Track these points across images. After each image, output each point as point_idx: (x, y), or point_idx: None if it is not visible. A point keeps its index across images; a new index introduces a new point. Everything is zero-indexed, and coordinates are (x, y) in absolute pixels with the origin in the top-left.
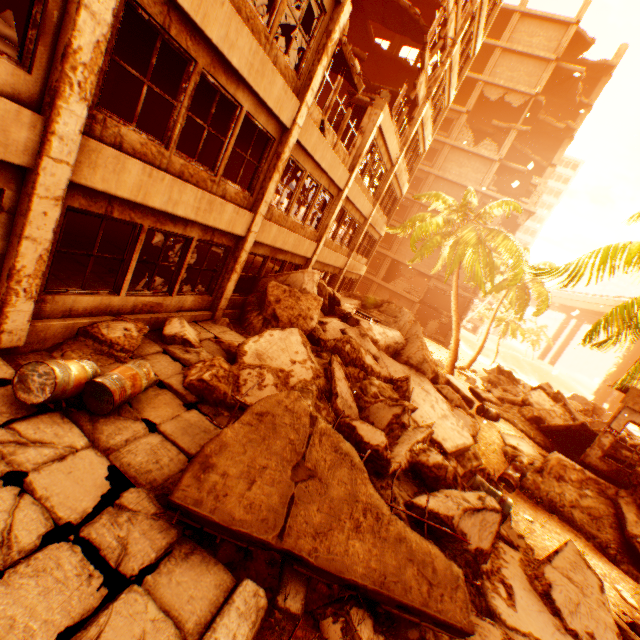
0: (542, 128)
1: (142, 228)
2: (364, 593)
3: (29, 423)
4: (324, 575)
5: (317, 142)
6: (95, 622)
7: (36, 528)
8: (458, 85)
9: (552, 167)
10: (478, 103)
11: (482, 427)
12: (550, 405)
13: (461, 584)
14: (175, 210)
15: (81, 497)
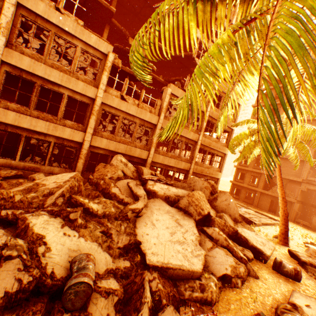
0: None
1: (23, 135)
2: None
3: None
4: None
5: (119, 103)
6: None
7: None
8: None
9: None
10: None
11: (264, 278)
12: None
13: None
14: (35, 129)
15: None
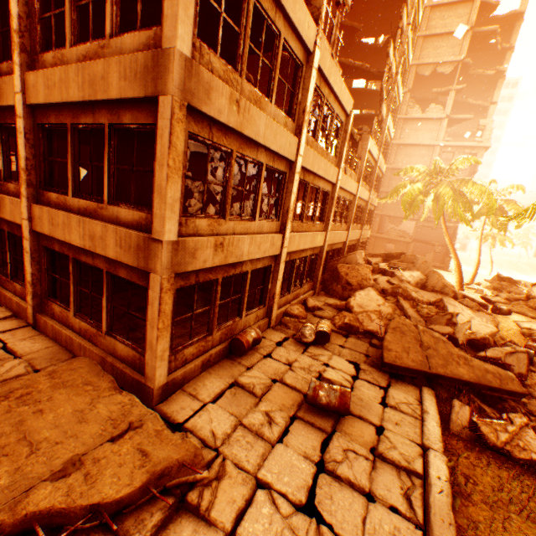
0: (475, 79)
1: (295, 260)
2: (471, 386)
3: (309, 349)
4: (452, 381)
5: (344, 180)
6: (388, 394)
7: (347, 376)
8: (403, 88)
9: (493, 104)
10: (414, 79)
11: (499, 321)
12: None
13: (514, 378)
14: (305, 247)
15: (348, 368)
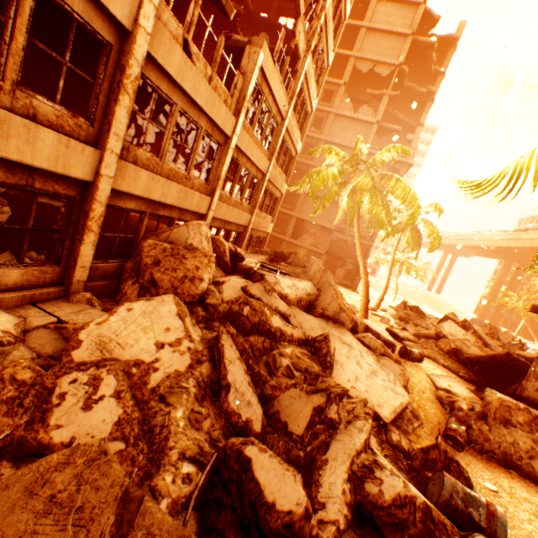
0: (408, 94)
1: None
2: None
3: None
4: None
5: (182, 66)
6: None
7: None
8: (335, 47)
9: (420, 126)
10: (352, 77)
11: (409, 372)
12: (462, 334)
13: None
14: None
15: None
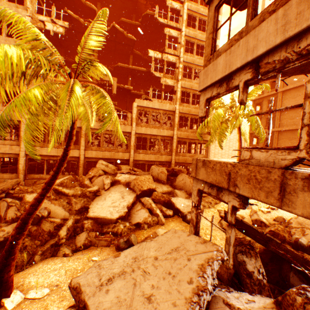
0: None
1: (45, 159)
2: None
3: None
4: None
5: (99, 125)
6: None
7: None
8: None
9: None
10: None
11: (168, 224)
12: None
13: None
14: (51, 154)
15: None
